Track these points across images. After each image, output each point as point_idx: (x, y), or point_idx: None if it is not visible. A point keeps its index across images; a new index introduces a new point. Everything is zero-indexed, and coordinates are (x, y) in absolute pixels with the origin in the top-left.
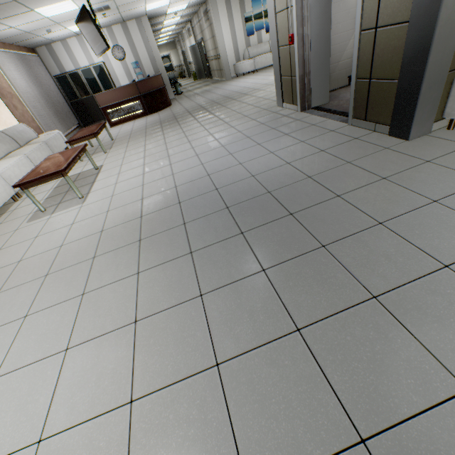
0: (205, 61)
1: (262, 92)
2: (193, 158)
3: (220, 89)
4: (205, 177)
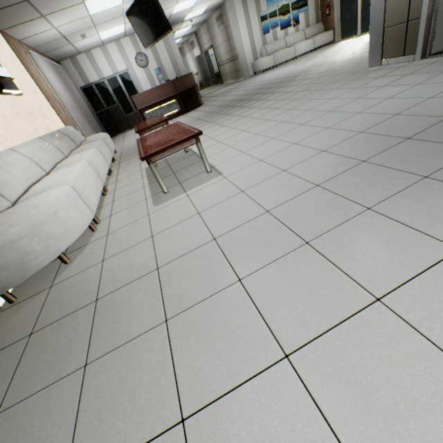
0: (212, 69)
1: (317, 70)
2: (331, 114)
3: (248, 83)
4: (396, 116)
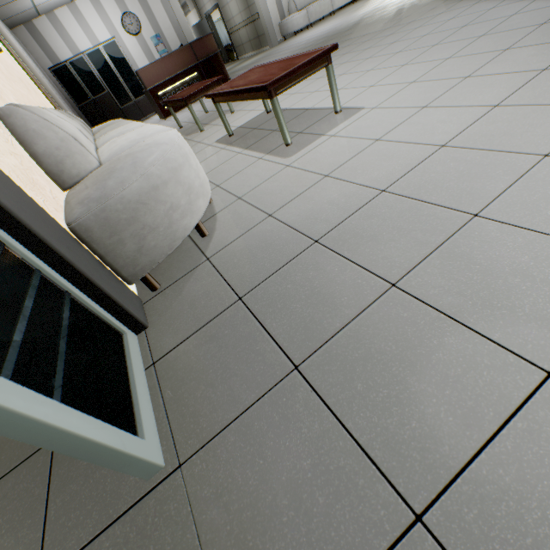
0: (219, 41)
1: (385, 11)
2: (469, 27)
3: (284, 48)
4: None
